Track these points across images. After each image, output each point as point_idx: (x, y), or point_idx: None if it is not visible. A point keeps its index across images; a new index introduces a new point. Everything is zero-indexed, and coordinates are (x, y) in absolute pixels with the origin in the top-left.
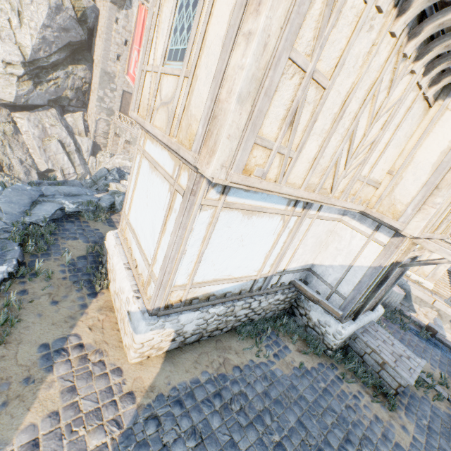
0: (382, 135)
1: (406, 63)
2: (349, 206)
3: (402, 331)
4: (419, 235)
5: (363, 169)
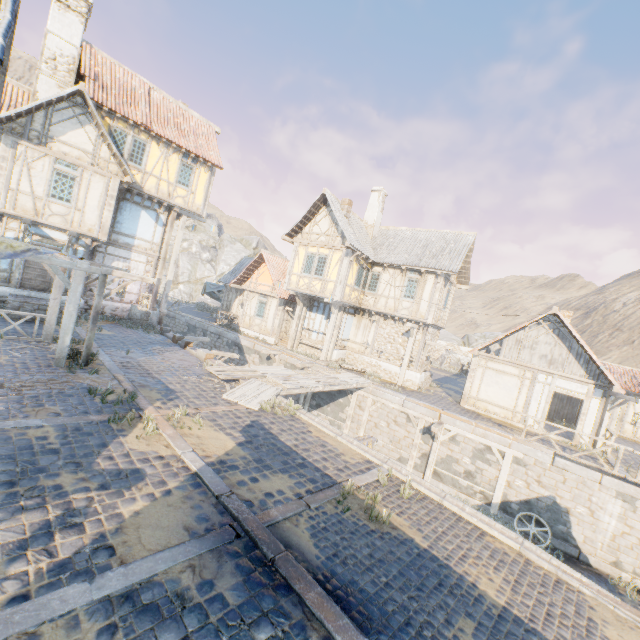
0: None
1: None
2: None
3: (125, 328)
4: None
5: None
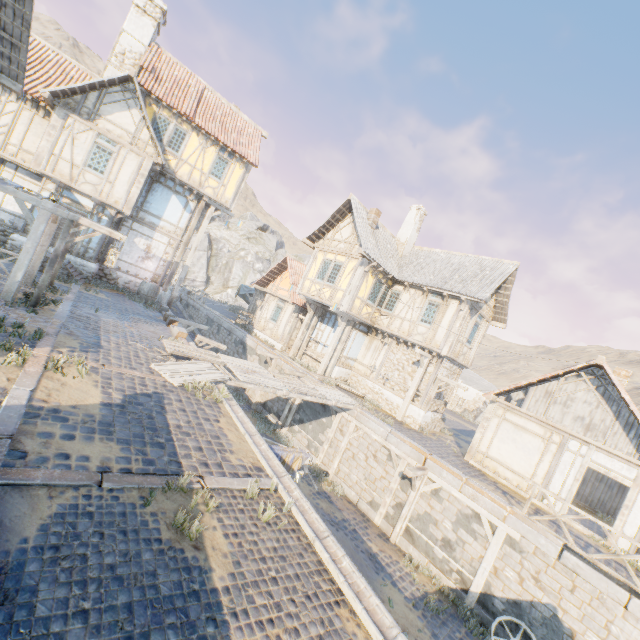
0: (14, 125)
1: (7, 97)
2: (12, 158)
3: (127, 299)
4: (40, 171)
5: (13, 140)
